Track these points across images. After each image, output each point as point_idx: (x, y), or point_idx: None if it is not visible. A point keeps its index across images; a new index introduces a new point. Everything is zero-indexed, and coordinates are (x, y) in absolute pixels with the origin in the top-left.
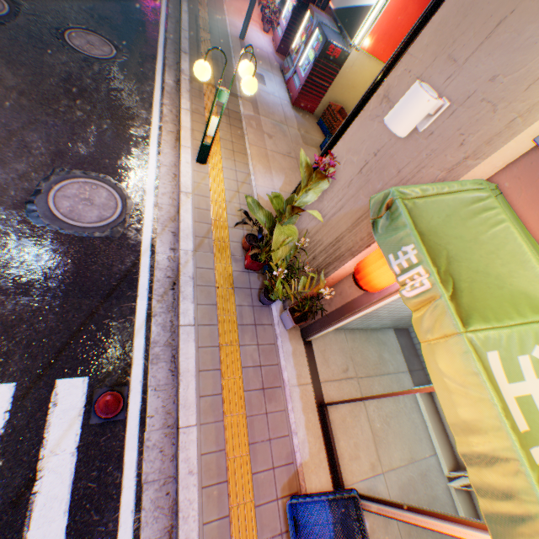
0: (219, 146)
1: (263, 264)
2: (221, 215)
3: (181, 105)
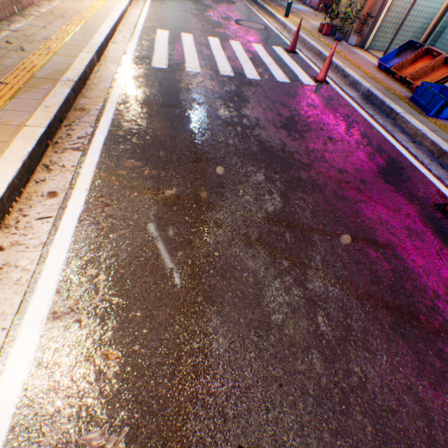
0: (289, 16)
1: (332, 26)
2: (303, 27)
3: (266, 9)
